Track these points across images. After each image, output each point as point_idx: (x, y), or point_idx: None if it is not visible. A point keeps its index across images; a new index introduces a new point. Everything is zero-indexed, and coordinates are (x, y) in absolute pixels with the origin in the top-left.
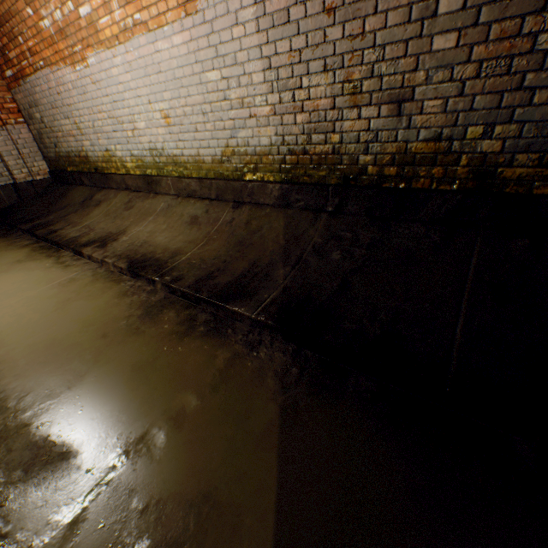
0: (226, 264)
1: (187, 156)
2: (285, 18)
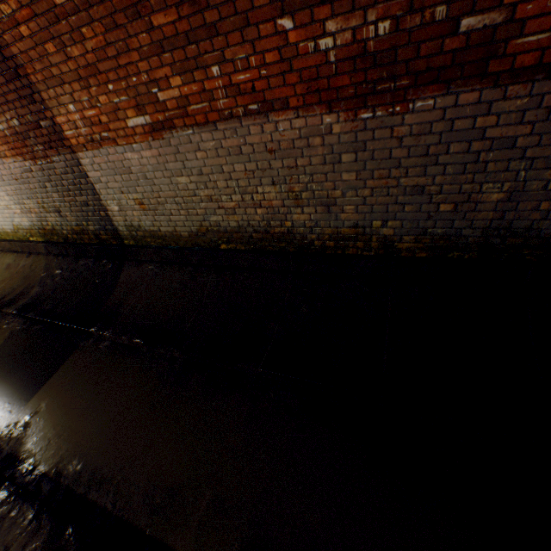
0: (15, 290)
1: None
2: (3, 179)
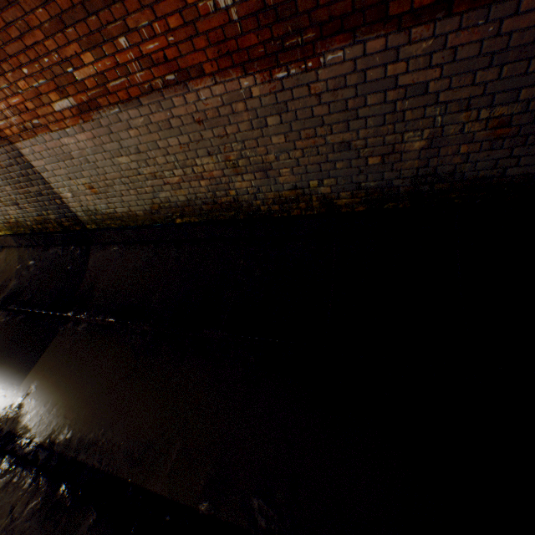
0: None
1: None
2: None
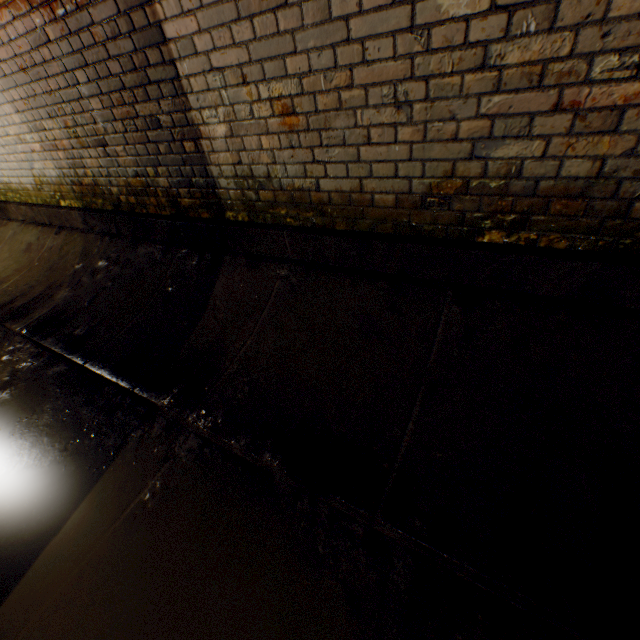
0: (31, 289)
1: (16, 184)
2: (3, 72)
